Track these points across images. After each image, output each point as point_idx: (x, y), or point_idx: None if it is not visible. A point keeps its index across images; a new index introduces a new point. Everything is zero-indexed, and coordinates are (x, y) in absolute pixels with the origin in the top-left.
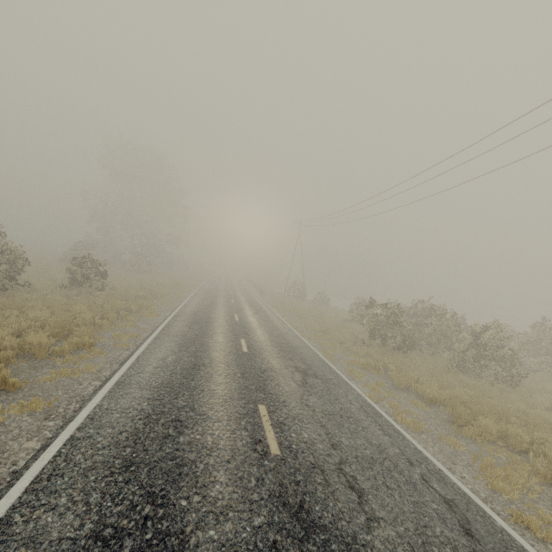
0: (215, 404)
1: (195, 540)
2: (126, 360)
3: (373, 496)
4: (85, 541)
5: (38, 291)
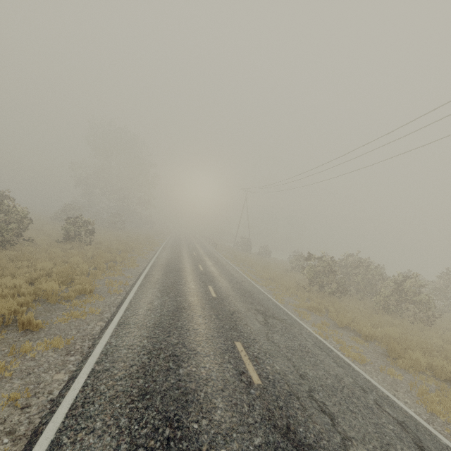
0: (200, 341)
1: None
2: (121, 303)
3: (341, 419)
4: None
5: (39, 245)
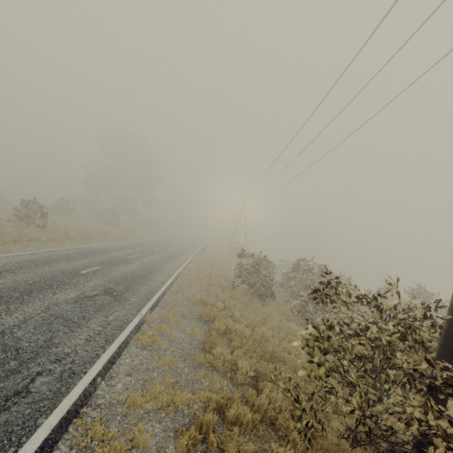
0: None
1: None
2: None
3: None
4: None
5: None
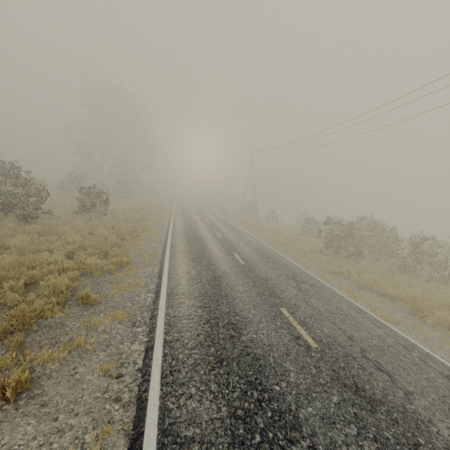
0: (249, 308)
1: (302, 415)
2: (160, 274)
3: (398, 376)
4: (229, 420)
5: (57, 217)
